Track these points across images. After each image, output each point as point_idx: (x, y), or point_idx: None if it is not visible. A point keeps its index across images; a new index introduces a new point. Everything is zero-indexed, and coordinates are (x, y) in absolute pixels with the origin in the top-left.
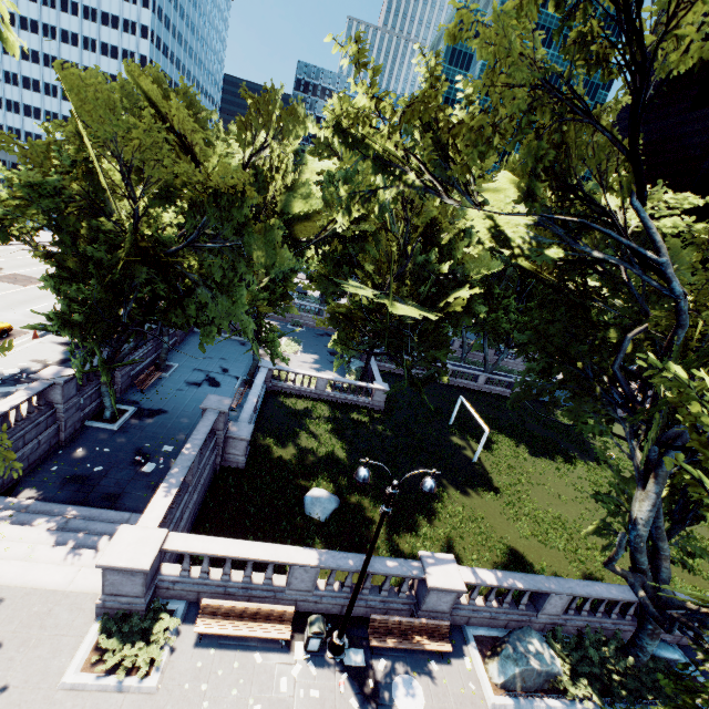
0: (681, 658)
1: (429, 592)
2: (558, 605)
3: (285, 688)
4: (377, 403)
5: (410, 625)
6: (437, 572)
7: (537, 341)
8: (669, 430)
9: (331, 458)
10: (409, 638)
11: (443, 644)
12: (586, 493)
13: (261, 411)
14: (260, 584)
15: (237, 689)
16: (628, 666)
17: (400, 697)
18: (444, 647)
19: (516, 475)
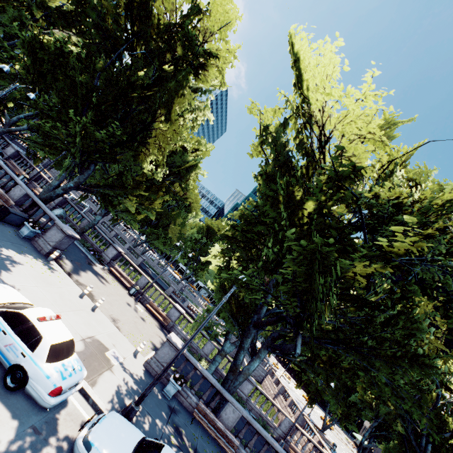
0: None
1: None
2: None
3: None
4: None
5: None
6: None
7: None
8: None
9: None
10: None
11: None
12: None
13: None
14: None
15: None
16: None
17: None
18: None
19: None
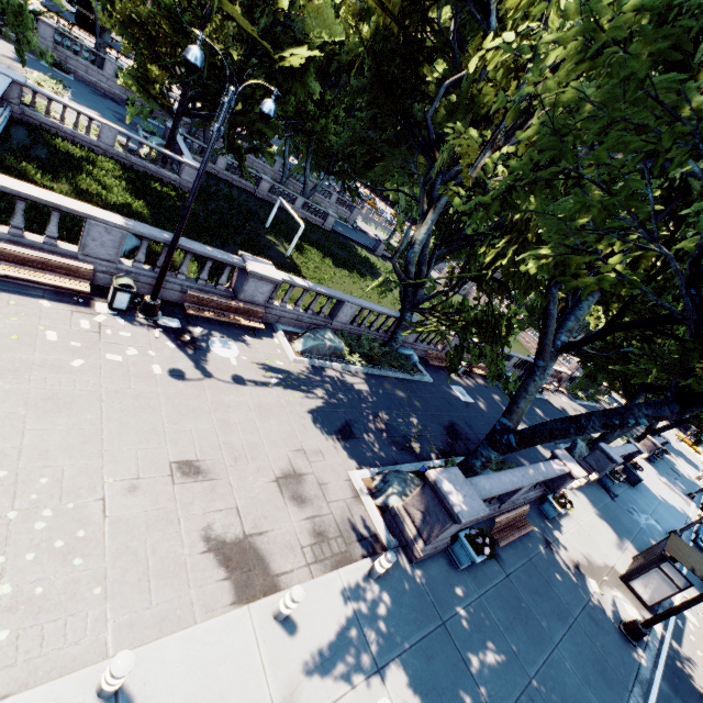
0: (414, 353)
1: (248, 279)
2: (349, 315)
3: (87, 327)
4: (186, 184)
5: (228, 306)
6: (257, 265)
7: (372, 87)
8: (452, 169)
9: (128, 210)
10: (226, 316)
11: (257, 324)
12: (370, 296)
13: (7, 136)
14: (40, 243)
15: (18, 318)
16: (385, 354)
17: (217, 348)
18: (258, 325)
19: (321, 275)
